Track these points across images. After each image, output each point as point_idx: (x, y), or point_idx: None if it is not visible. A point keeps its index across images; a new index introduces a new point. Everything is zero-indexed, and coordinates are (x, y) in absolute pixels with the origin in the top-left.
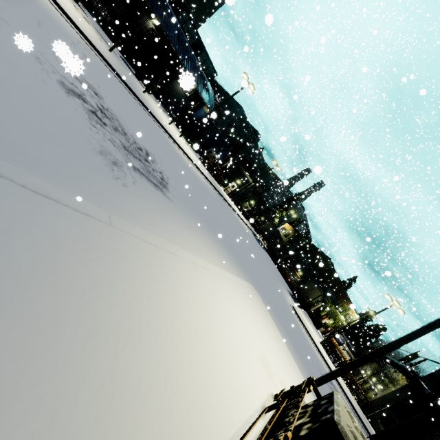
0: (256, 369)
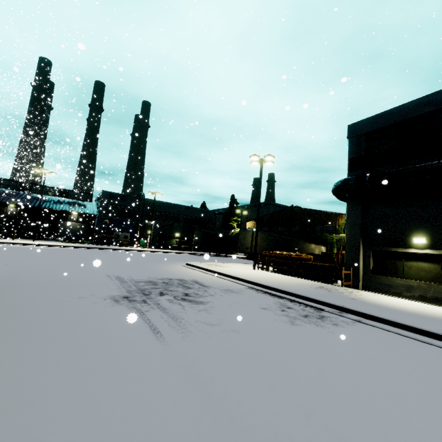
0: None
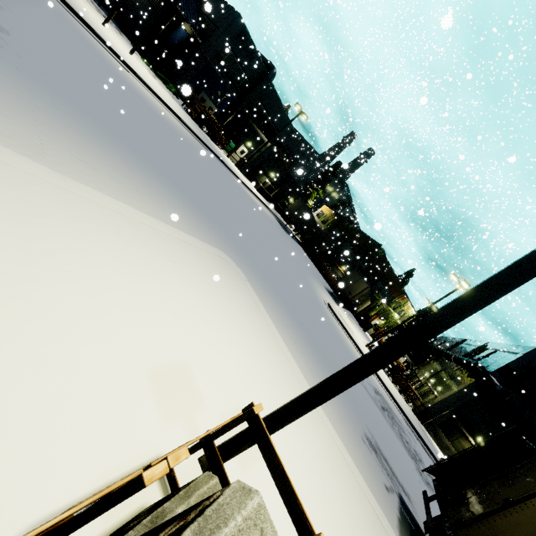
0: (96, 401)
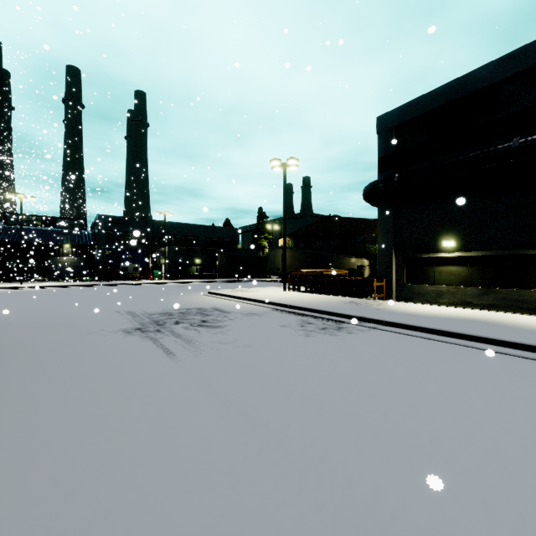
0: None
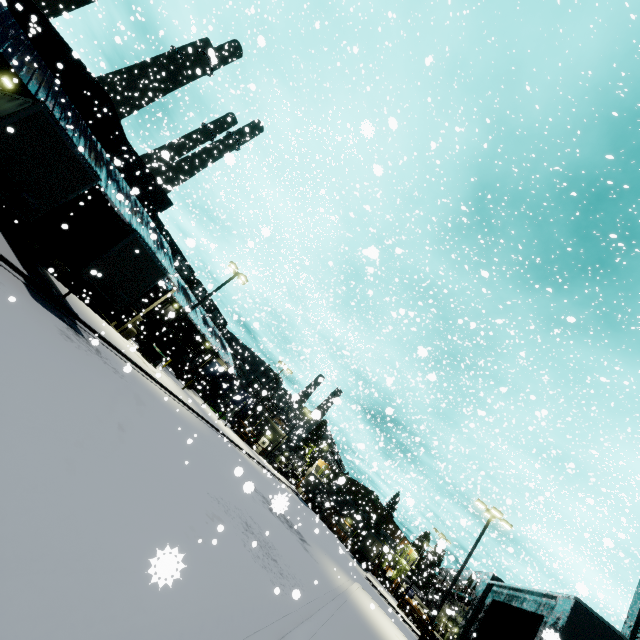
0: None
